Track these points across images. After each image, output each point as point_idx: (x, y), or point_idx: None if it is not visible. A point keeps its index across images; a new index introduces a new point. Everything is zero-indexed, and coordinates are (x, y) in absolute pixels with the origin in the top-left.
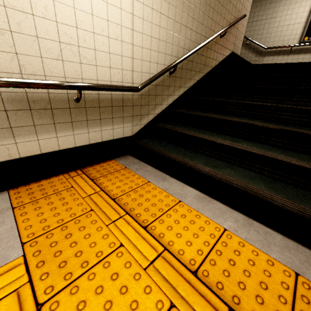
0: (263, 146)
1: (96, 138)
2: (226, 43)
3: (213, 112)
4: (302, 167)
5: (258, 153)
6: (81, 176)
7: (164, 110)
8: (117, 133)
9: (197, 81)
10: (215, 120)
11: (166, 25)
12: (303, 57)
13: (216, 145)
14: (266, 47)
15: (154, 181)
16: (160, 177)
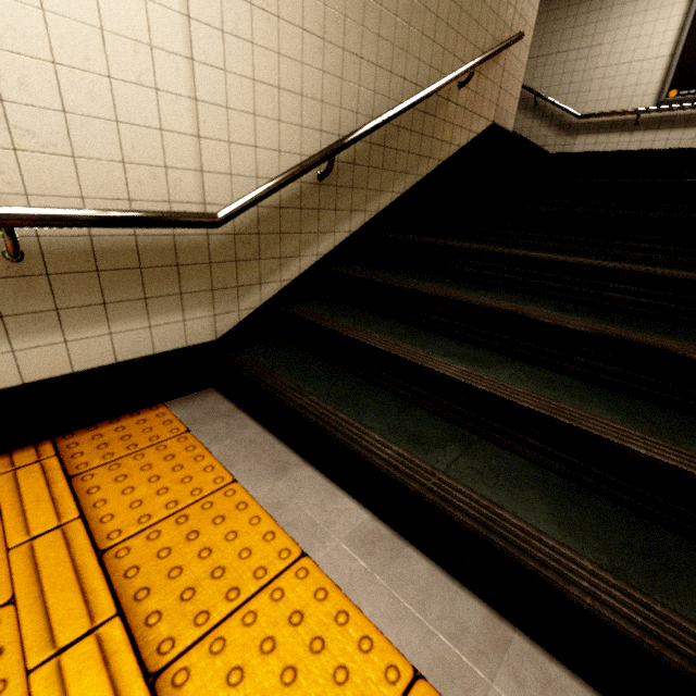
0: (554, 379)
1: (97, 354)
2: (476, 103)
3: (436, 277)
4: (657, 463)
5: (535, 409)
6: (45, 463)
7: (311, 270)
8: (165, 338)
9: (401, 195)
10: (434, 300)
11: (300, 52)
12: (668, 137)
13: (427, 373)
14: (580, 113)
15: (251, 478)
16: (272, 463)
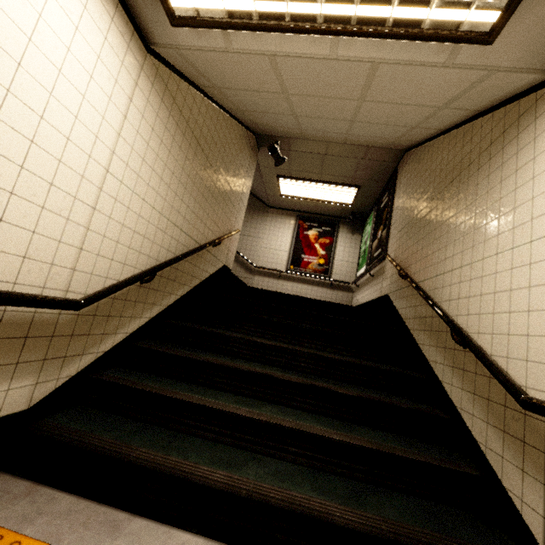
0: (290, 411)
1: None
2: (219, 254)
3: (209, 352)
4: (344, 443)
5: (292, 427)
6: None
7: (120, 344)
8: None
9: (180, 297)
10: (217, 367)
11: (149, 217)
12: (292, 285)
13: (227, 416)
14: (256, 265)
15: (87, 544)
16: (102, 525)
